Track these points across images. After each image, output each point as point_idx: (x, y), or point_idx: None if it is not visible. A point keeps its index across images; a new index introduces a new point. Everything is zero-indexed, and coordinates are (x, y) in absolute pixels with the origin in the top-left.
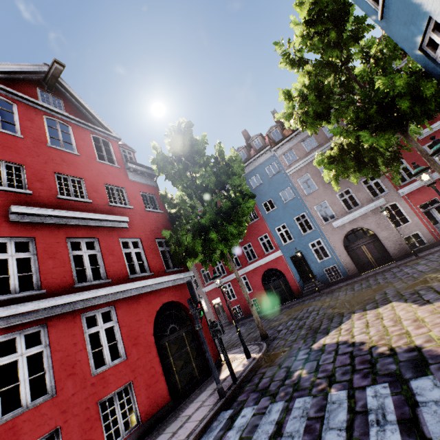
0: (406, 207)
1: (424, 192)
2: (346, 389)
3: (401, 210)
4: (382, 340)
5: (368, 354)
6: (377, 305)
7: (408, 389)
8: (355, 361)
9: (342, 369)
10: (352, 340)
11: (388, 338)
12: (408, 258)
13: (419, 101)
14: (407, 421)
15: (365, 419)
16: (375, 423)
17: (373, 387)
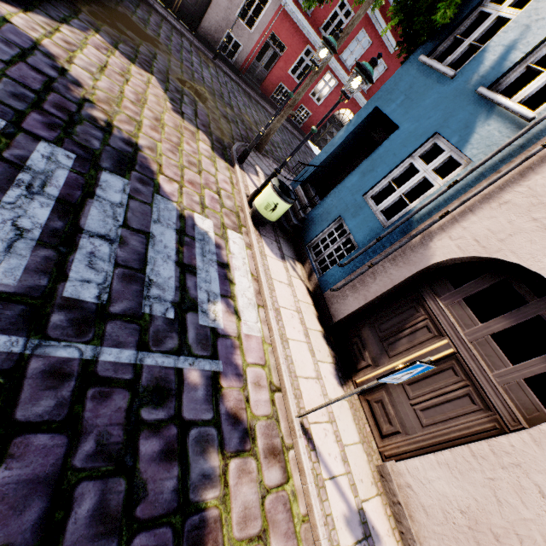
0: (268, 18)
1: (291, 32)
2: (5, 120)
3: (263, 12)
4: (108, 106)
5: (77, 105)
6: (135, 59)
7: (96, 178)
8: (49, 98)
9: (18, 89)
10: (65, 66)
11: (116, 110)
12: (207, 51)
13: (429, 5)
14: (70, 205)
15: (13, 174)
16: (25, 187)
17: (53, 147)
